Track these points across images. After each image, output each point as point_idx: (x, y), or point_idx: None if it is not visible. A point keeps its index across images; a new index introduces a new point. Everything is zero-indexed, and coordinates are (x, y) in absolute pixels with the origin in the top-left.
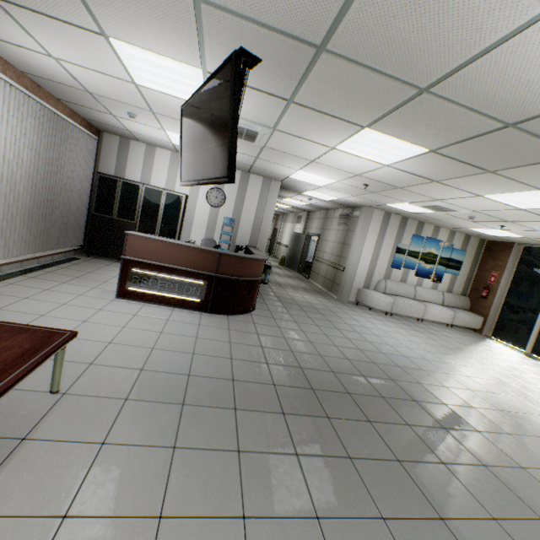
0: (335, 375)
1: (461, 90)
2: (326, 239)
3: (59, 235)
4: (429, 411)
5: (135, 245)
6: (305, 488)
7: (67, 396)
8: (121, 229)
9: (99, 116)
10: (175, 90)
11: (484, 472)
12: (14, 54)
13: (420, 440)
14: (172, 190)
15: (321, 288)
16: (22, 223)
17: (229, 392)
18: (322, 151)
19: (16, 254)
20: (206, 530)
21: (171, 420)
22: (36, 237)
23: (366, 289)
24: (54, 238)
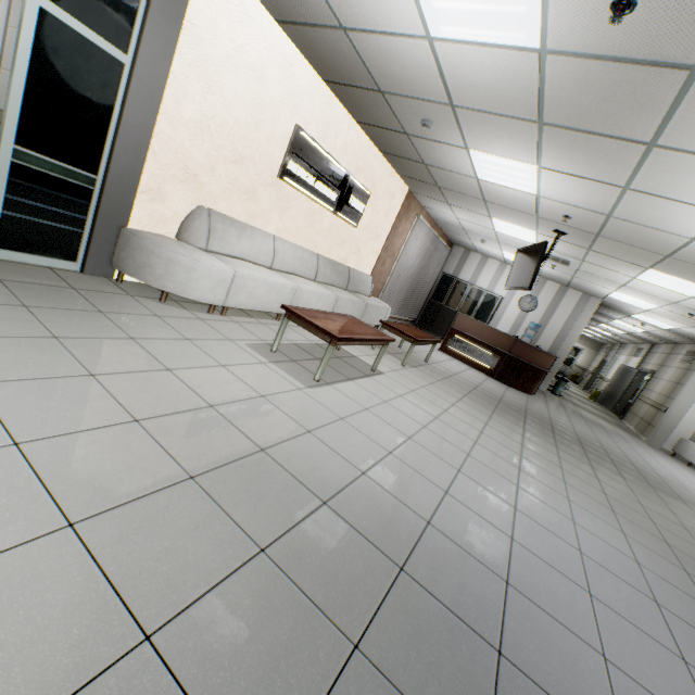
0: (576, 436)
1: (688, 259)
2: (659, 376)
3: (409, 309)
4: (648, 480)
5: (460, 321)
6: (522, 425)
7: (430, 365)
8: (444, 313)
9: (460, 238)
10: (517, 236)
11: (654, 496)
12: (437, 214)
13: (616, 470)
14: (491, 291)
15: (632, 430)
16: (402, 296)
17: (497, 399)
18: (626, 279)
19: (393, 313)
20: (479, 404)
21: (468, 388)
22: (402, 306)
23: (691, 441)
24: (407, 309)
